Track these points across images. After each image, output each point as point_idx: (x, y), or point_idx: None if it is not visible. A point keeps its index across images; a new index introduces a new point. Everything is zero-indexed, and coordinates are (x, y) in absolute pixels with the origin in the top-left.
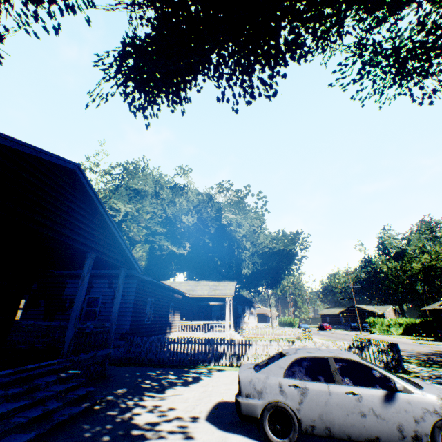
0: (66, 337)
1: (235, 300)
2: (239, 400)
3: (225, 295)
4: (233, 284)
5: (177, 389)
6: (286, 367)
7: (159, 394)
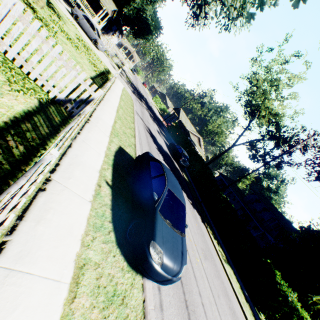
0: None
1: (113, 19)
2: (73, 9)
3: (104, 6)
4: (115, 9)
5: (62, 0)
6: (84, 15)
7: None
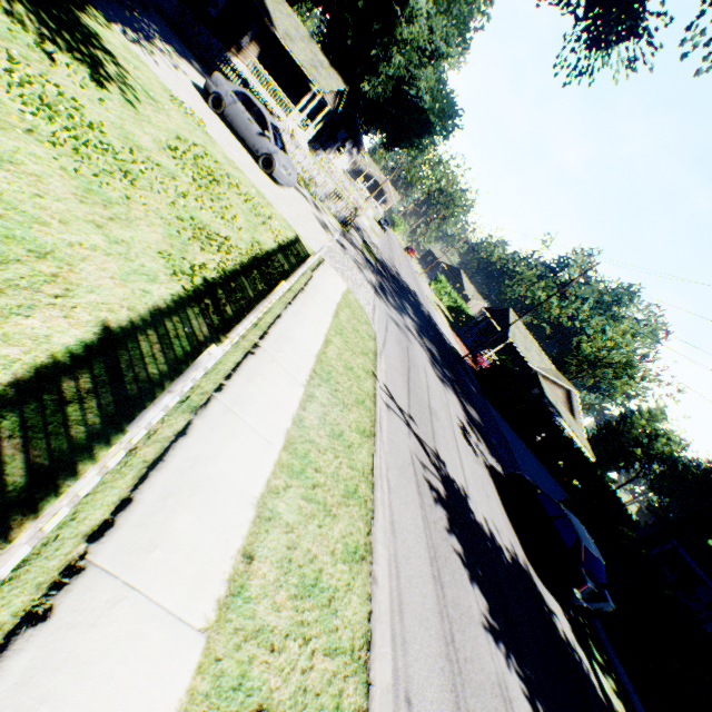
0: None
1: (337, 114)
2: (208, 81)
3: (315, 83)
4: (341, 87)
5: (193, 69)
6: (238, 91)
7: (178, 56)
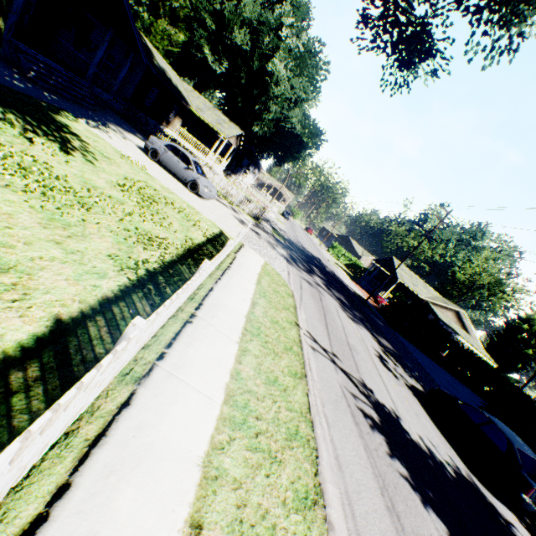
0: (89, 72)
1: (239, 149)
2: (146, 142)
3: (221, 133)
4: (239, 132)
5: (137, 138)
6: (167, 144)
7: (126, 132)
